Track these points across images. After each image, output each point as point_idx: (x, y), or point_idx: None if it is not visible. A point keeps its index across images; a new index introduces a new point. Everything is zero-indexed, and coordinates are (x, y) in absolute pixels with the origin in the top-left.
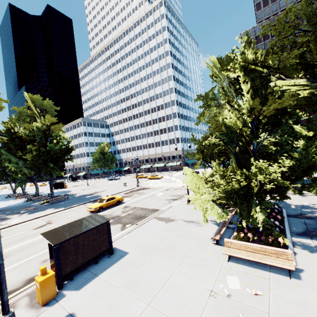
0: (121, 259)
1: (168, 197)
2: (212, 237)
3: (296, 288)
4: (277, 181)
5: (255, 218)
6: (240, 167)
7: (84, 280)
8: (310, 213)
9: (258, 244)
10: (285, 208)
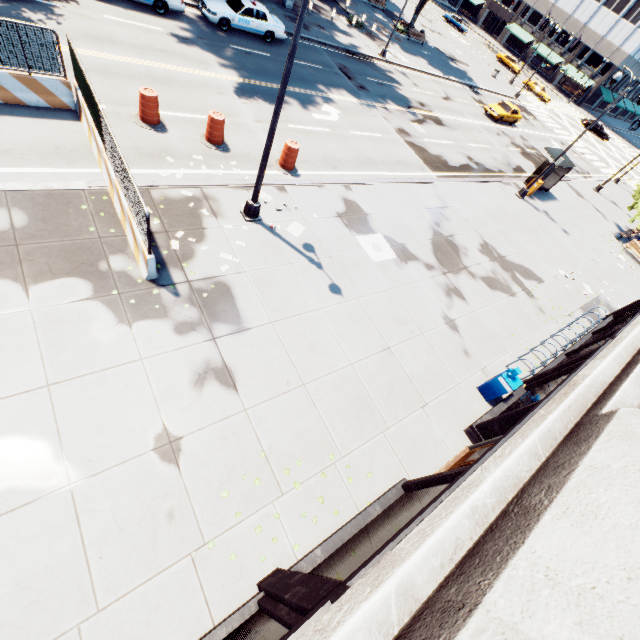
0: (555, 201)
1: None
2: (620, 233)
3: None
4: None
5: None
6: None
7: (540, 198)
8: None
9: None
10: None
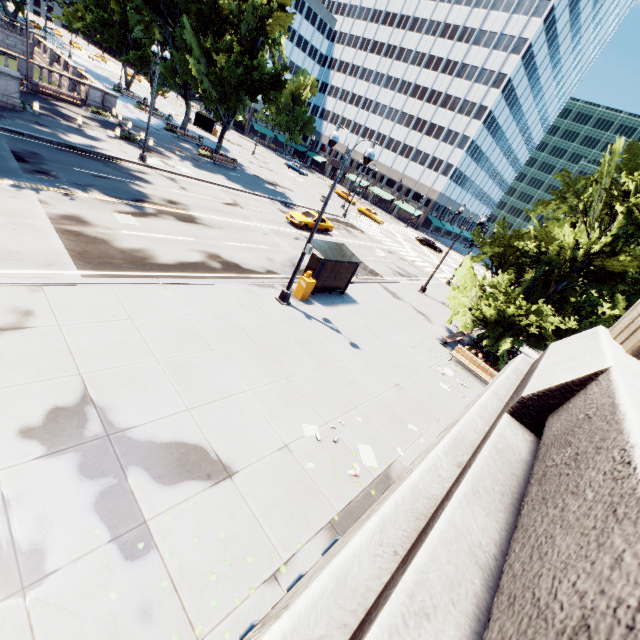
0: (353, 305)
1: (393, 266)
2: (444, 338)
3: None
4: (548, 330)
5: (497, 346)
6: (527, 296)
7: (326, 302)
8: None
9: (484, 363)
10: None
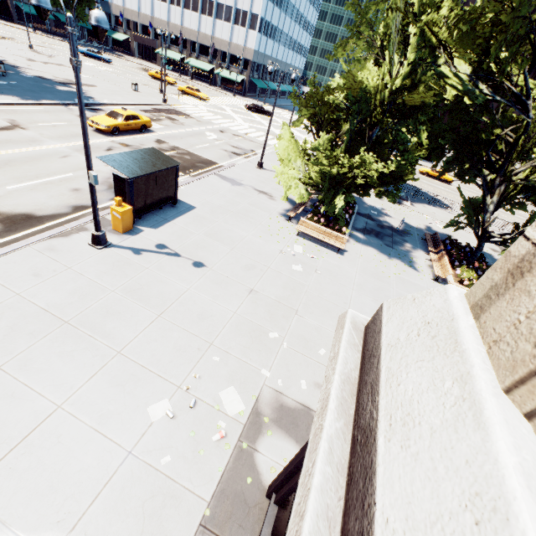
0: (190, 212)
1: (227, 148)
2: (287, 214)
3: (338, 259)
4: (372, 180)
5: (334, 207)
6: (348, 151)
7: (157, 222)
8: (375, 216)
9: (327, 228)
10: (359, 205)
